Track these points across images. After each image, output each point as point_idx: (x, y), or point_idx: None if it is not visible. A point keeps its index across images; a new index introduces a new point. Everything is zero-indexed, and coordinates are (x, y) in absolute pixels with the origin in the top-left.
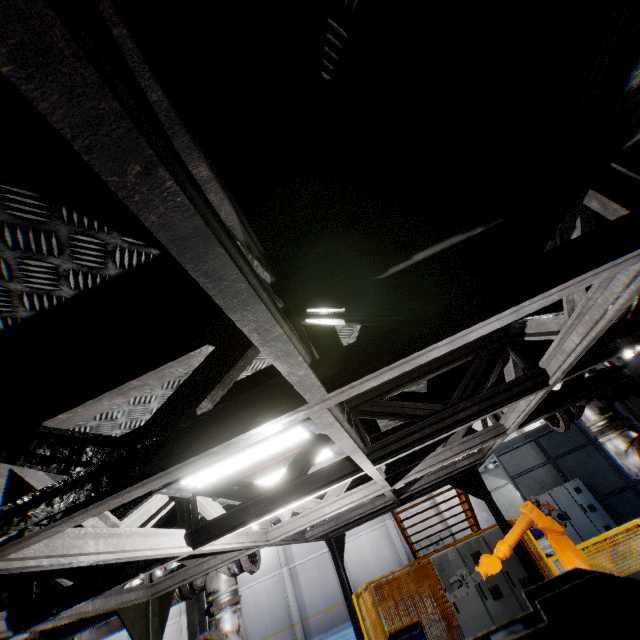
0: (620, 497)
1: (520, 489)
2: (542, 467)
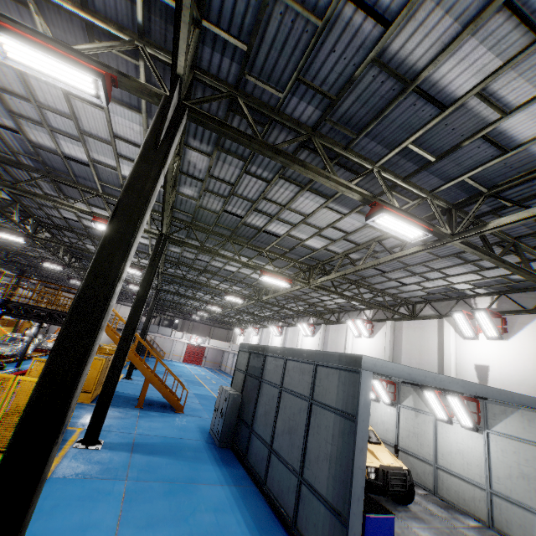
0: (245, 430)
1: (233, 378)
2: (243, 374)
